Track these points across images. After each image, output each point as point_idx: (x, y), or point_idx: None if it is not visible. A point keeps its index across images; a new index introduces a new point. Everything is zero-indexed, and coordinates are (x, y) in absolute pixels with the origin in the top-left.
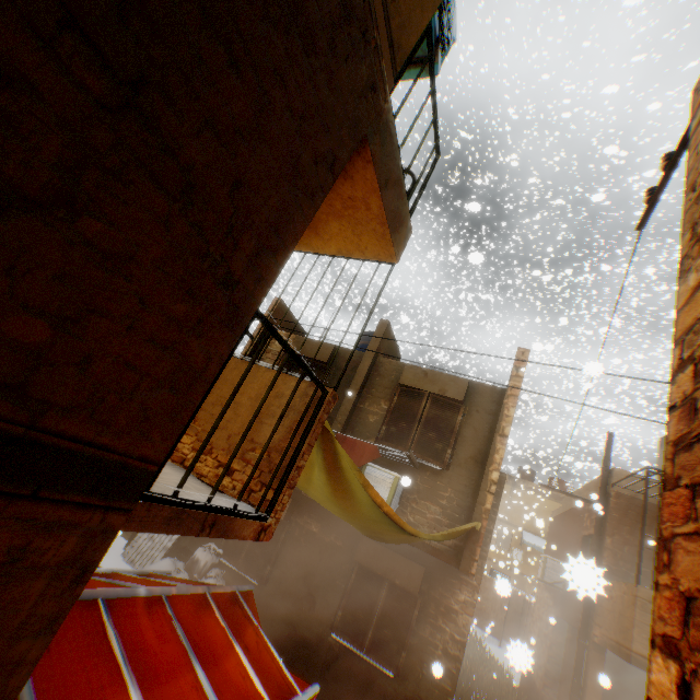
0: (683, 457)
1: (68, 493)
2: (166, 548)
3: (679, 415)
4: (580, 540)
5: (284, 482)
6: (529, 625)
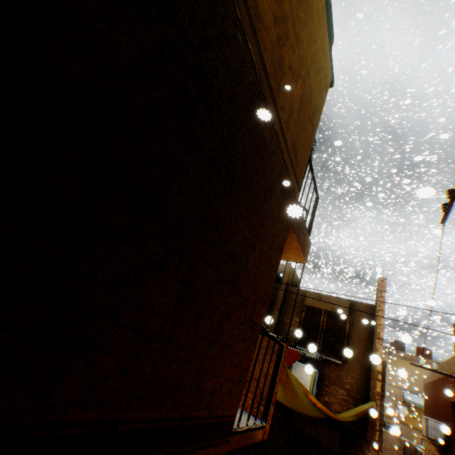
0: None
1: (216, 438)
2: None
3: None
4: (449, 405)
5: (270, 402)
6: None
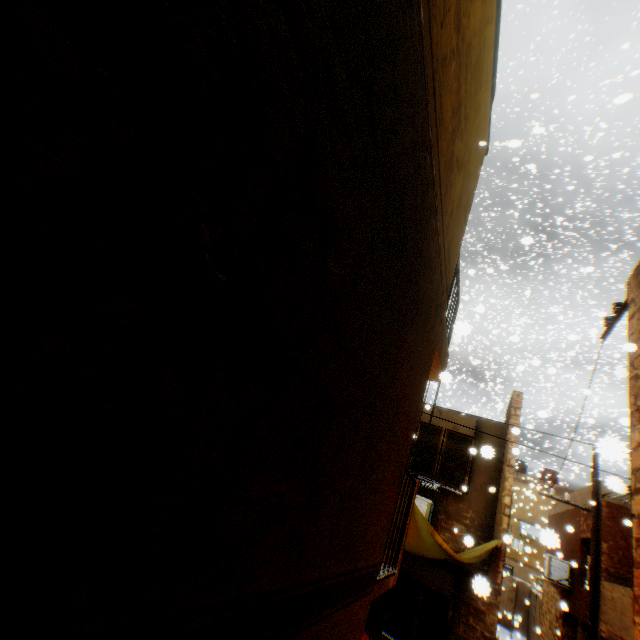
0: (639, 551)
1: (367, 588)
2: None
3: (636, 523)
4: (578, 541)
5: (401, 545)
6: (538, 616)
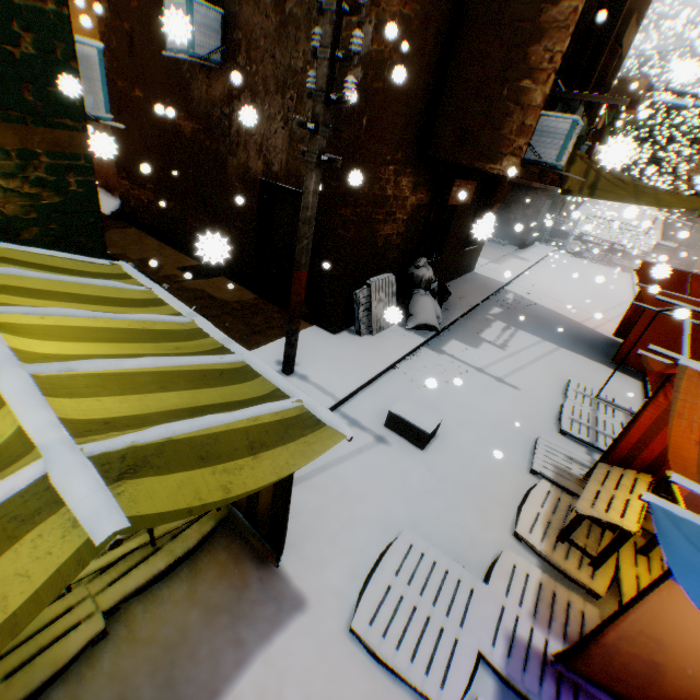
0: None
1: None
2: (394, 295)
3: None
4: None
5: None
6: None
